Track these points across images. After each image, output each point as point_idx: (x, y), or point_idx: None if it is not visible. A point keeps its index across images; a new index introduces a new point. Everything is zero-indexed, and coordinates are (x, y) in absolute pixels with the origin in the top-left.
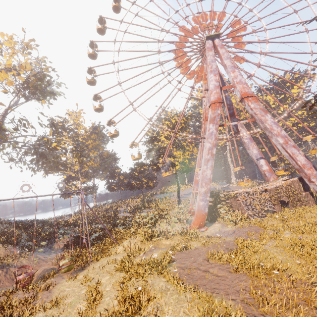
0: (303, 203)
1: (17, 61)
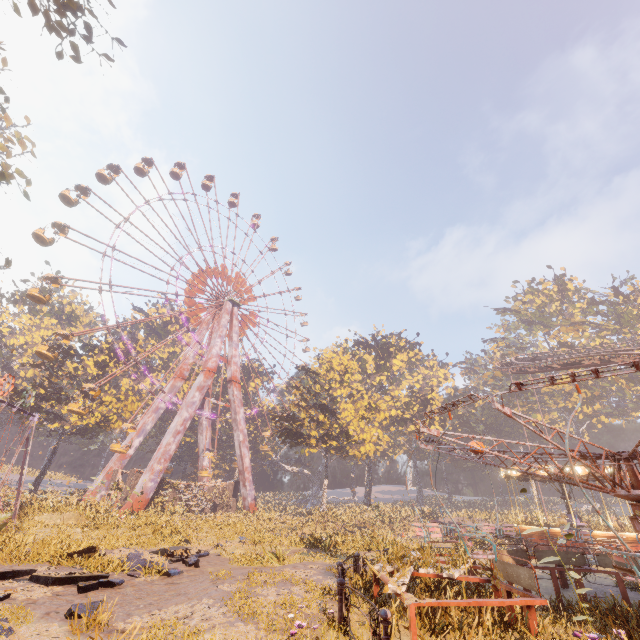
0: (228, 510)
1: None
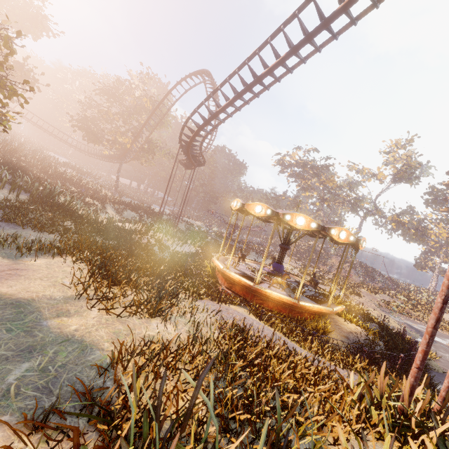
0: None
1: (396, 157)
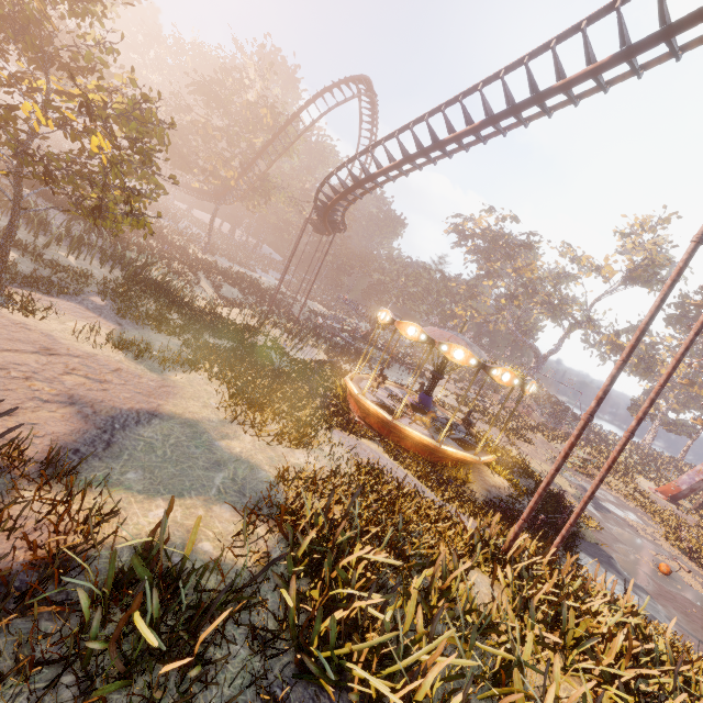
0: None
1: (637, 244)
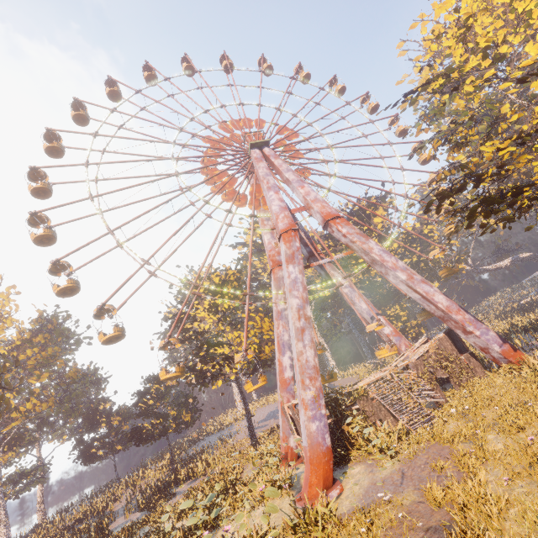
0: (469, 375)
1: None
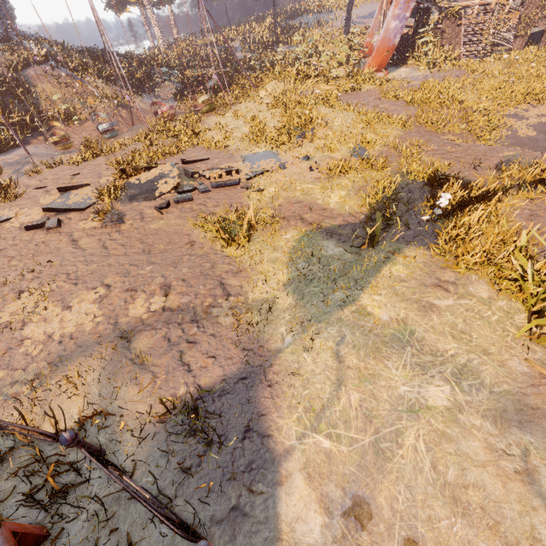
0: None
1: None
